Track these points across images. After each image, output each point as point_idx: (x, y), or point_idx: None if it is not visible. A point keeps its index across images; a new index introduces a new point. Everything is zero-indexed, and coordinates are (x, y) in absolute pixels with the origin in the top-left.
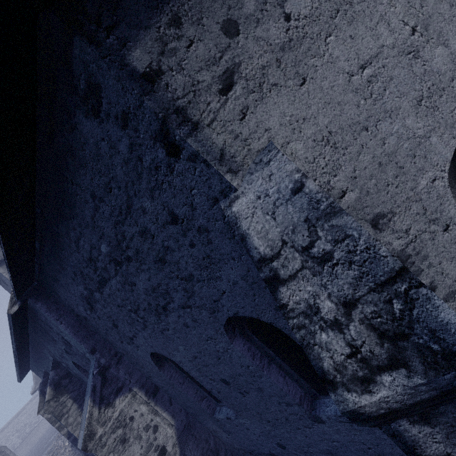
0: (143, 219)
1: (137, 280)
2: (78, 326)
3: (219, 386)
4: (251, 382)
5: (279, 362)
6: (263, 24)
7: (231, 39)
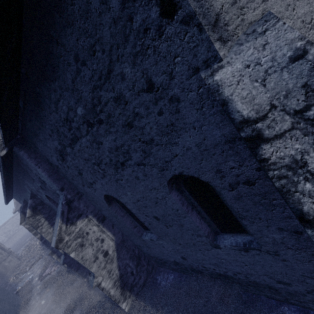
0: (120, 85)
1: (104, 140)
2: (51, 171)
3: (151, 220)
4: (176, 220)
5: (199, 209)
6: None
7: None
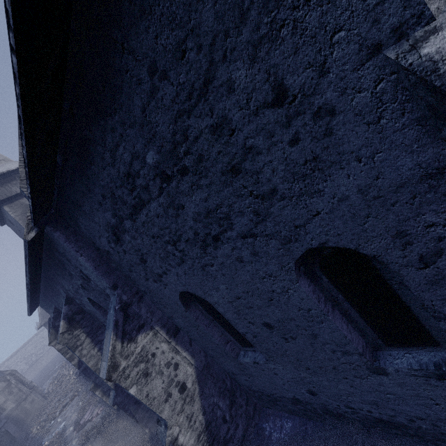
0: (225, 102)
1: (187, 201)
2: (98, 260)
3: (257, 330)
4: (304, 328)
5: (346, 308)
6: None
7: None
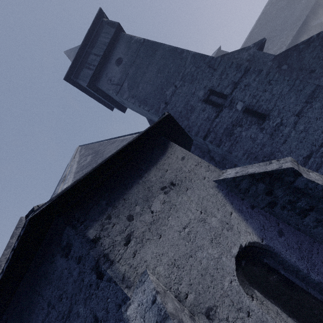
0: (77, 321)
1: None
2: None
3: None
4: None
5: None
6: (143, 215)
7: (130, 222)
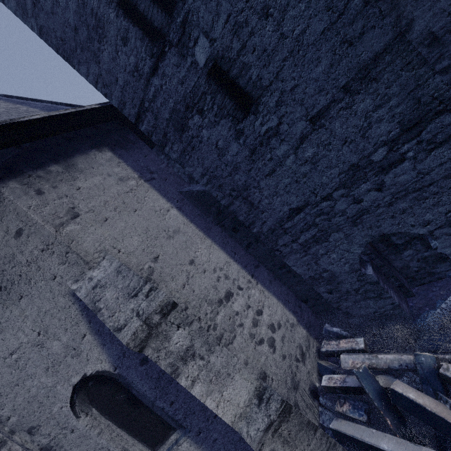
0: None
1: None
2: None
3: None
4: None
5: None
6: None
7: None
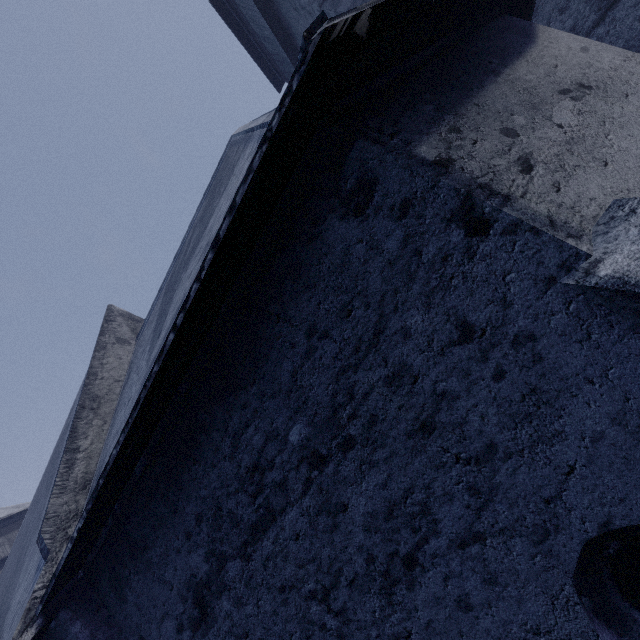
0: (401, 348)
1: (353, 494)
2: None
3: None
4: None
5: None
6: (539, 130)
7: (514, 139)
